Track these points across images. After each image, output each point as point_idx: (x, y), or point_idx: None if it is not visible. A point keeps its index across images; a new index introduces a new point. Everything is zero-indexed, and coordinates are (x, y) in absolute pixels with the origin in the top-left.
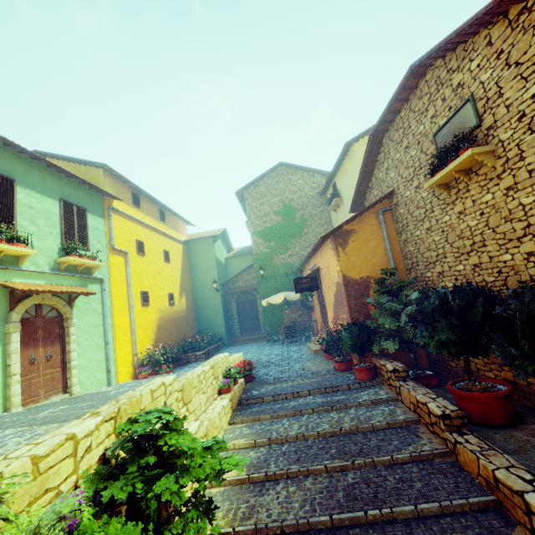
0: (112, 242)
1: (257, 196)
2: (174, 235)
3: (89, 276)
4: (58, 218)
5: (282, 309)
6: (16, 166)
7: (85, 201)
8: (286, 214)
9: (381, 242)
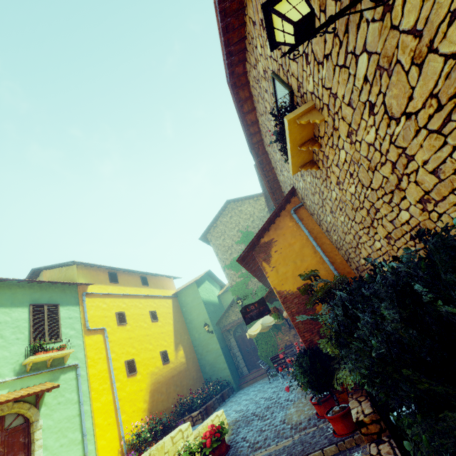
0: (86, 325)
1: (218, 235)
2: (160, 293)
3: (59, 367)
4: (28, 322)
5: (274, 334)
6: None
7: (58, 297)
8: (246, 240)
9: (306, 241)
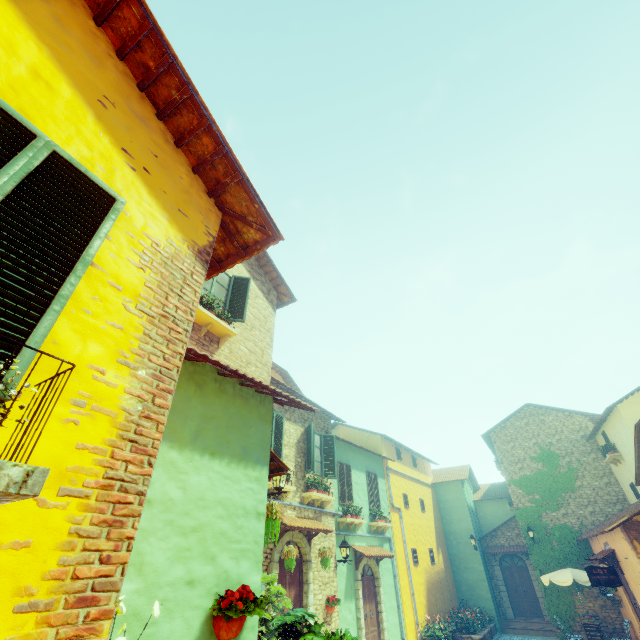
0: (391, 501)
1: (506, 439)
2: (423, 479)
3: (384, 536)
4: (366, 487)
5: (571, 592)
6: (349, 455)
7: (375, 467)
8: (546, 461)
9: None
